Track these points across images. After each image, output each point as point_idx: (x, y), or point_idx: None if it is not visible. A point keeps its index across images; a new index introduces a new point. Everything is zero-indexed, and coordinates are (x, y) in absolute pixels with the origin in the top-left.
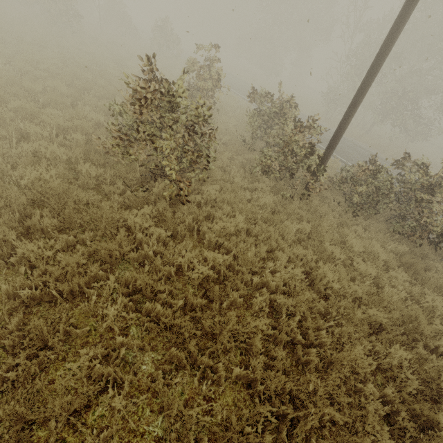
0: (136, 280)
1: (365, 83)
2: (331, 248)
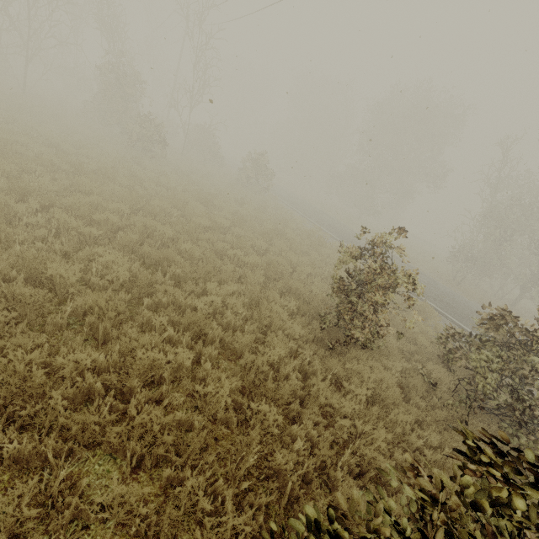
0: None
1: None
2: None
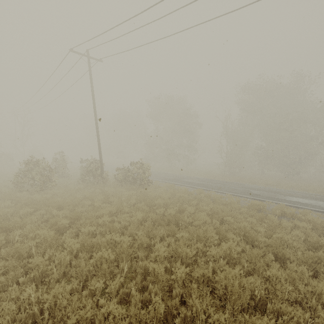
0: (17, 203)
1: (98, 148)
2: (97, 190)
